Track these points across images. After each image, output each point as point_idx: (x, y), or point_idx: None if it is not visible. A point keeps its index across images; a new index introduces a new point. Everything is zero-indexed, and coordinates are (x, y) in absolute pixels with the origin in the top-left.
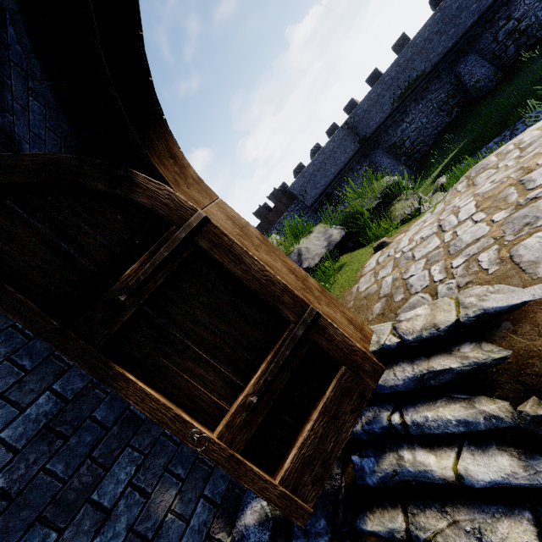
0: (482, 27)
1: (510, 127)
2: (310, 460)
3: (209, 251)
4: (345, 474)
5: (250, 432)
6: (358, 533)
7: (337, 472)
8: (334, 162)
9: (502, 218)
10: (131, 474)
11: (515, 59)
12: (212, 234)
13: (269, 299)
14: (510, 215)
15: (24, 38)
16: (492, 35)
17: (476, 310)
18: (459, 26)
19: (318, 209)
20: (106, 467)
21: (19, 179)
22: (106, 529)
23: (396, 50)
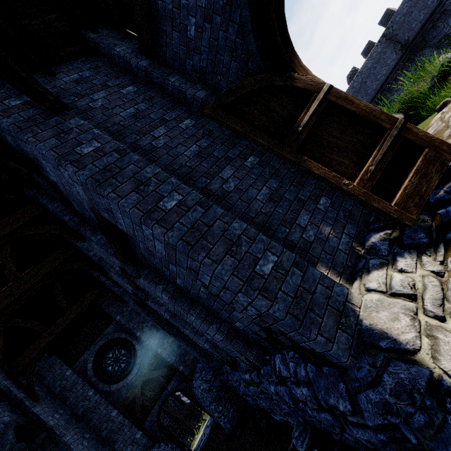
0: None
1: None
2: (411, 196)
3: (335, 101)
4: (434, 221)
5: (373, 183)
6: (448, 240)
7: (428, 219)
8: (374, 78)
9: None
10: (308, 218)
11: None
12: (335, 93)
13: (373, 119)
14: None
15: (249, 26)
16: None
17: None
18: None
19: None
20: (297, 214)
21: (250, 89)
22: (306, 233)
23: None
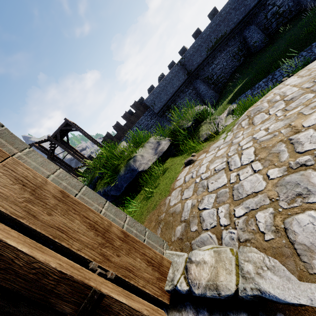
0: (259, 8)
1: (272, 73)
2: None
3: None
4: None
5: None
6: None
7: None
8: (172, 86)
9: (276, 177)
10: None
11: (276, 31)
12: None
13: (38, 296)
14: (283, 176)
15: None
16: (264, 14)
17: (253, 288)
18: (246, 6)
19: (162, 115)
20: None
21: None
22: None
23: (210, 17)
